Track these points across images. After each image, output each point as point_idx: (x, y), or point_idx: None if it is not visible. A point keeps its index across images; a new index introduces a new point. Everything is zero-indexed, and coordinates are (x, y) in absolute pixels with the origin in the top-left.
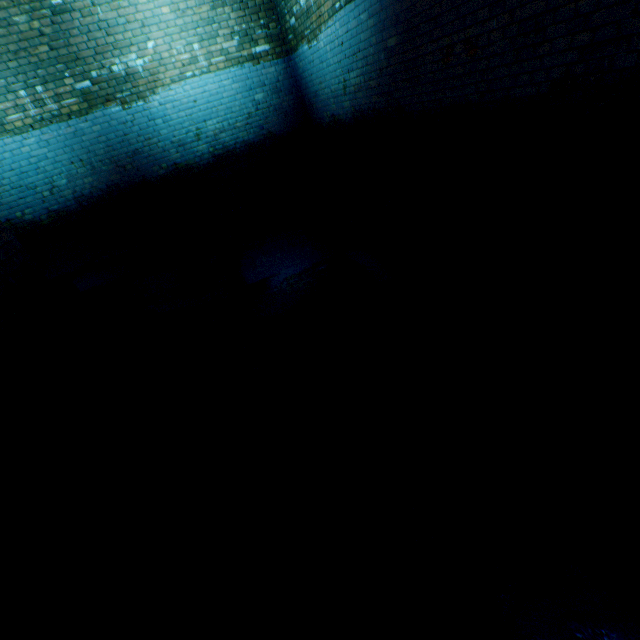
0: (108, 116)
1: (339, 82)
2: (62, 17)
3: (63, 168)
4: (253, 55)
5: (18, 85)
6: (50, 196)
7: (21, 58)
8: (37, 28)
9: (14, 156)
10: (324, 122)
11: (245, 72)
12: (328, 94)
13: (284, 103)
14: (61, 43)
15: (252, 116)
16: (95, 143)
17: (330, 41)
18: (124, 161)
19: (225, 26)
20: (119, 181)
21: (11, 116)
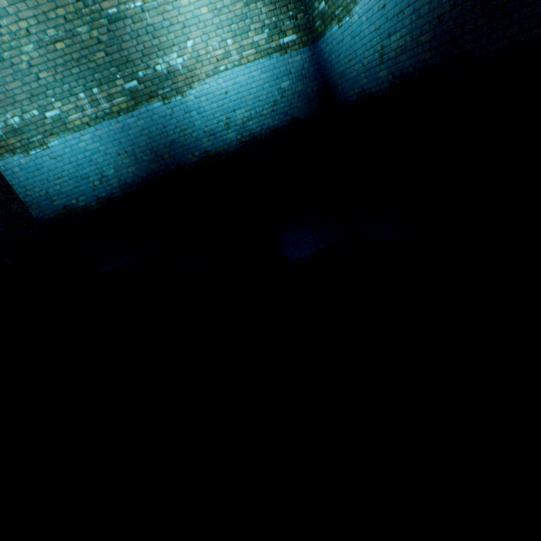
0: (150, 111)
1: (374, 52)
2: (116, 25)
3: (111, 159)
4: (281, 46)
5: (78, 88)
6: (100, 185)
7: (82, 64)
8: (96, 37)
9: (73, 151)
10: (350, 101)
11: (273, 62)
12: (358, 69)
13: (308, 89)
14: (115, 48)
15: (277, 103)
16: (139, 136)
17: (367, 9)
18: (162, 151)
19: (256, 20)
20: (157, 169)
21: (72, 116)
